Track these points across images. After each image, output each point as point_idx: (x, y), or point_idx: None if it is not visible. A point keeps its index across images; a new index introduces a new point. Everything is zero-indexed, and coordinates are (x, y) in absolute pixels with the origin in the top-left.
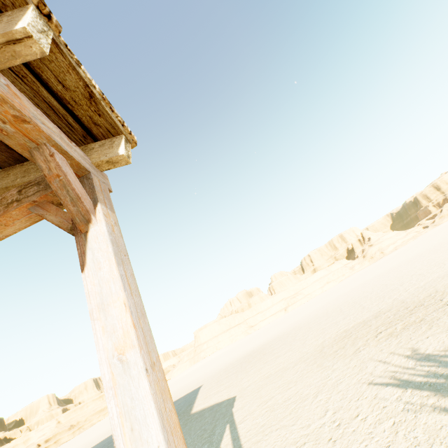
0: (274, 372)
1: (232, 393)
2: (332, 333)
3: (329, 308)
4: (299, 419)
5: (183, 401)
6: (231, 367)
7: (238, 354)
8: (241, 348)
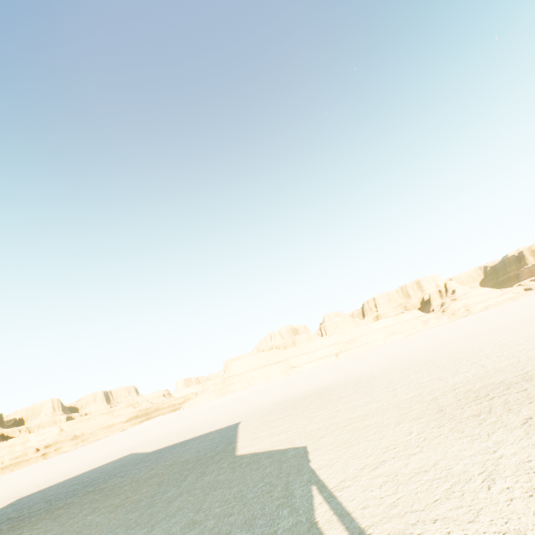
0: (362, 425)
1: (296, 440)
2: (445, 390)
3: (410, 361)
4: (482, 514)
5: (217, 436)
6: (278, 408)
7: (281, 395)
8: (282, 388)
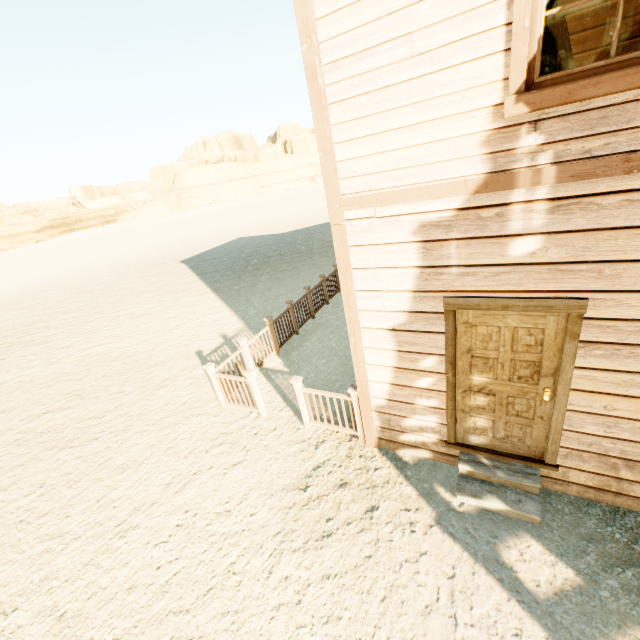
0: None
1: None
2: None
3: None
4: None
5: None
6: None
7: None
8: (308, 202)
